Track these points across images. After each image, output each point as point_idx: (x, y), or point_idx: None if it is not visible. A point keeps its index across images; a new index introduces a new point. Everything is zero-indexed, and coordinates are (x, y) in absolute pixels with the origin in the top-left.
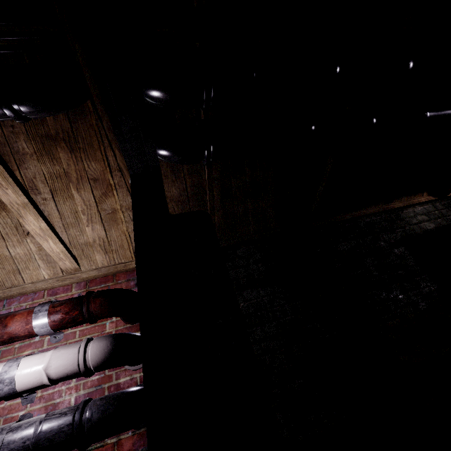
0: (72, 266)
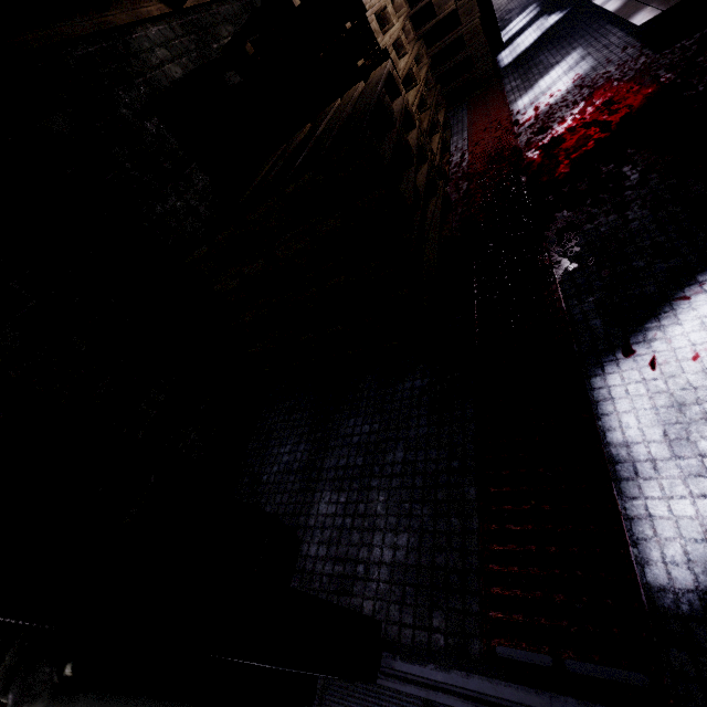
0: None
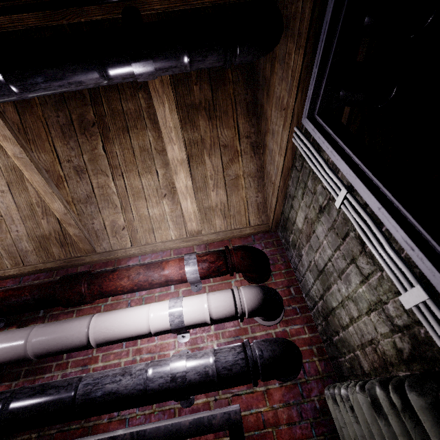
0: (196, 228)
